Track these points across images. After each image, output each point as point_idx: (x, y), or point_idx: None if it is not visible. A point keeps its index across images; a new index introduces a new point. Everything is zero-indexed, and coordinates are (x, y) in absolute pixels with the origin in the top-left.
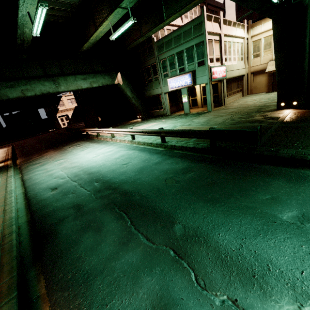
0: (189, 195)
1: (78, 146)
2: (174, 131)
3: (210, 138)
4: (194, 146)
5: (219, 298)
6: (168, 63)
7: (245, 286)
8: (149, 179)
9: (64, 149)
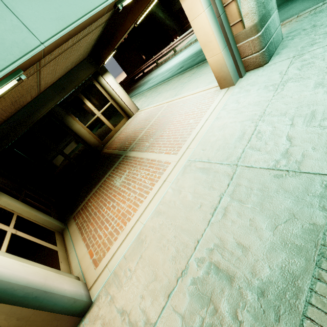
0: None
1: (149, 75)
2: None
3: None
4: None
5: None
6: None
7: None
8: None
9: (139, 84)
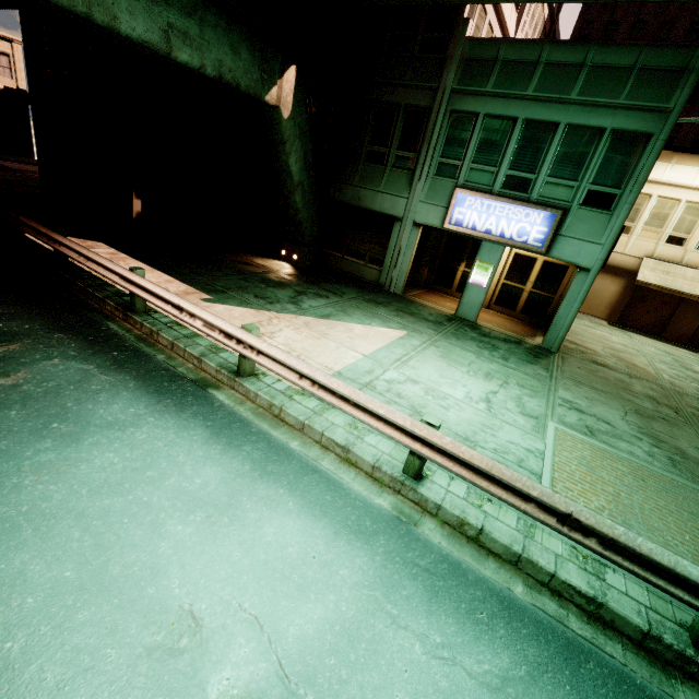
0: None
1: None
2: None
3: None
4: None
5: None
6: (477, 137)
7: None
8: None
9: None
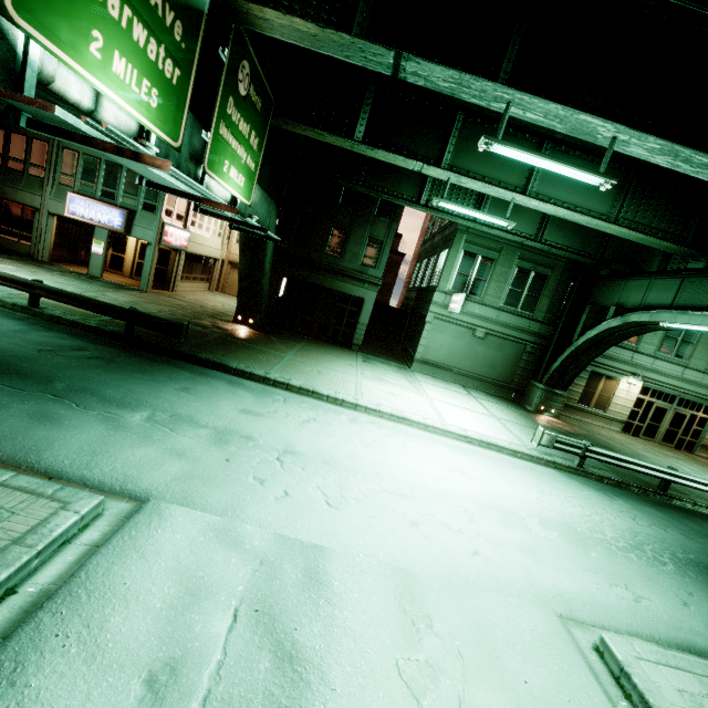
0: (79, 367)
1: None
2: (67, 294)
3: (128, 320)
4: (99, 327)
5: (97, 412)
6: (81, 165)
7: (121, 409)
8: (4, 345)
9: None
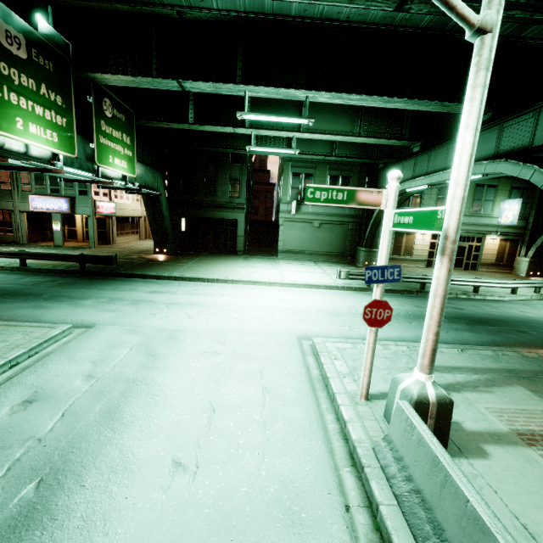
0: (55, 288)
1: None
2: (41, 254)
3: (80, 261)
4: (64, 269)
5: (67, 302)
6: (33, 176)
7: (80, 300)
8: (12, 285)
9: None
